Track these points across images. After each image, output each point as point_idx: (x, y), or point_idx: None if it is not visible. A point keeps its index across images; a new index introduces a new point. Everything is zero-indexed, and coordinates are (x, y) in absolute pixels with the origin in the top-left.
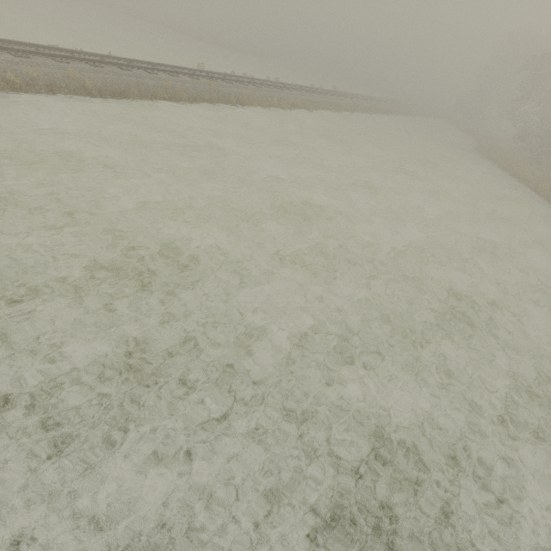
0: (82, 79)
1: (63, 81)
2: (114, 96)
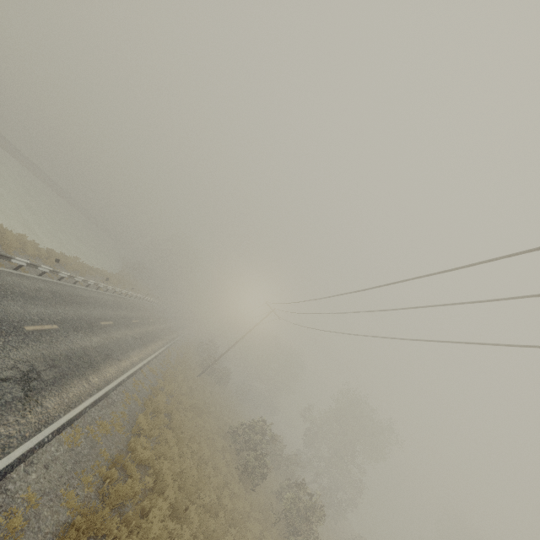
0: None
1: None
2: None
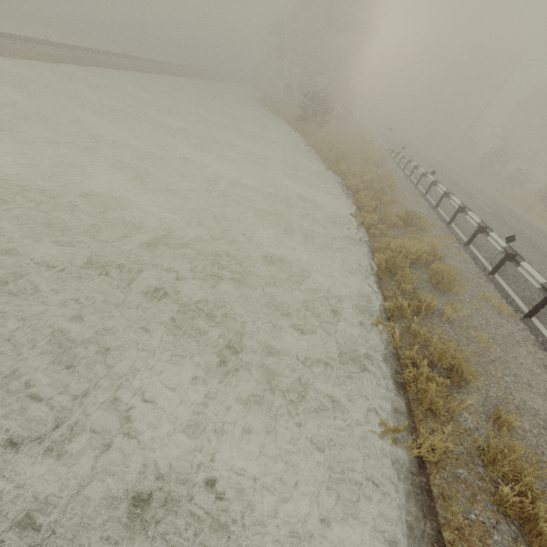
0: None
1: None
2: None
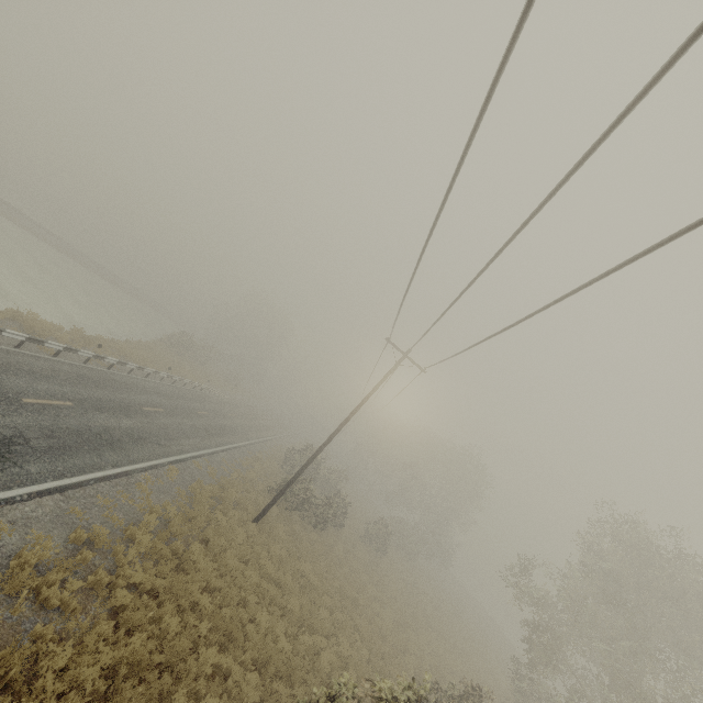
0: None
1: None
2: None
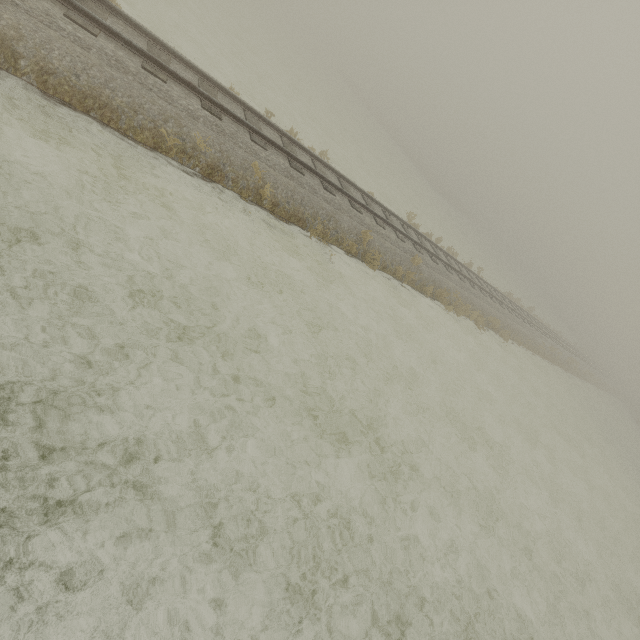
0: (263, 179)
1: (236, 170)
2: (288, 219)
